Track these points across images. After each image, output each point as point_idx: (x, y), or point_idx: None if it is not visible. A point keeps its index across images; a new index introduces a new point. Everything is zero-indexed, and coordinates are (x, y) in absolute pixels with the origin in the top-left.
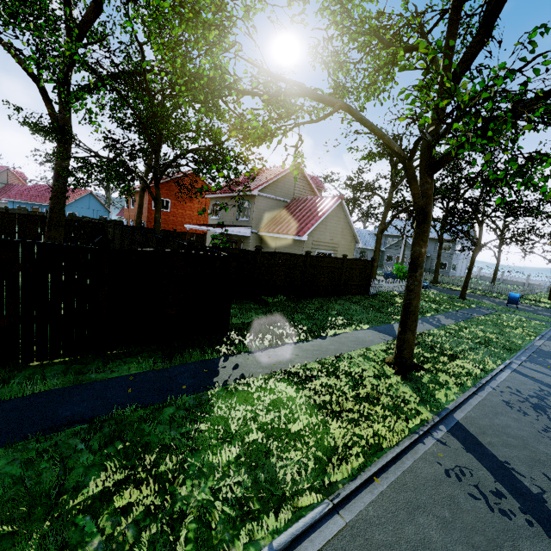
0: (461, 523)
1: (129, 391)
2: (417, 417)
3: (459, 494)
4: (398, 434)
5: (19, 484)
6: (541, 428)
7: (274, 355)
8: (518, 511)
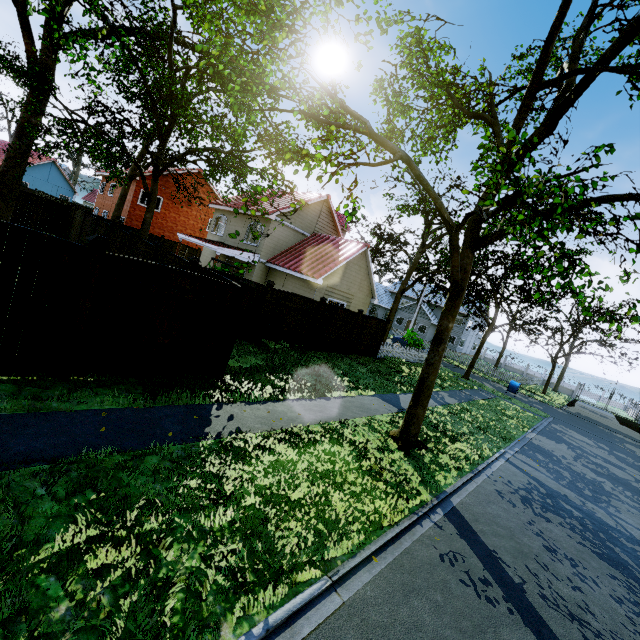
0: (451, 607)
1: (102, 430)
2: (417, 498)
3: (451, 579)
4: (398, 513)
5: None
6: (527, 521)
7: (274, 411)
8: (502, 600)
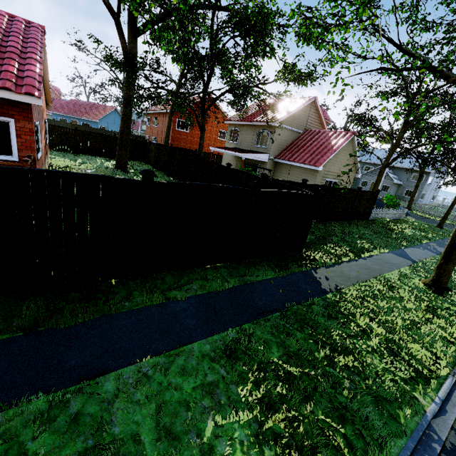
0: None
1: (280, 291)
2: None
3: None
4: None
5: (279, 346)
6: None
7: (343, 271)
8: None
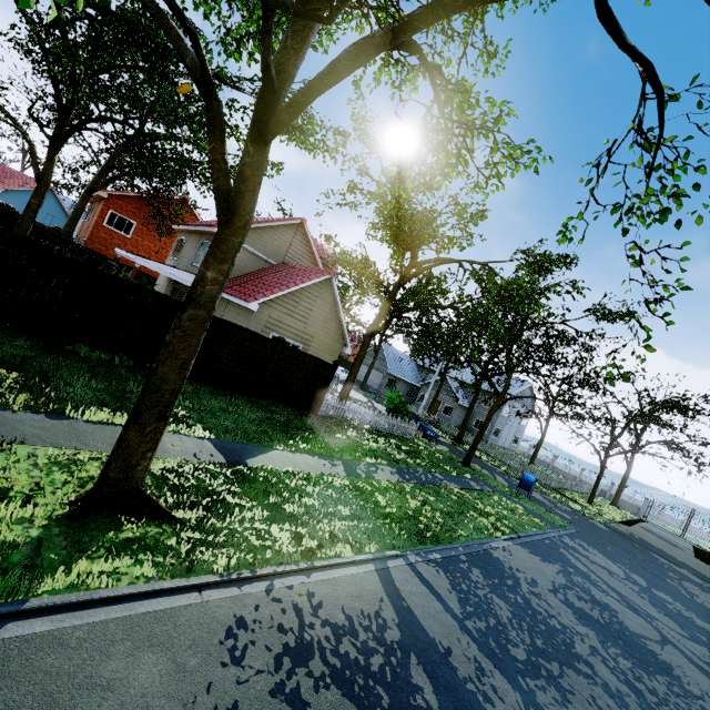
0: None
1: None
2: None
3: None
4: None
5: None
6: (209, 708)
7: None
8: None
